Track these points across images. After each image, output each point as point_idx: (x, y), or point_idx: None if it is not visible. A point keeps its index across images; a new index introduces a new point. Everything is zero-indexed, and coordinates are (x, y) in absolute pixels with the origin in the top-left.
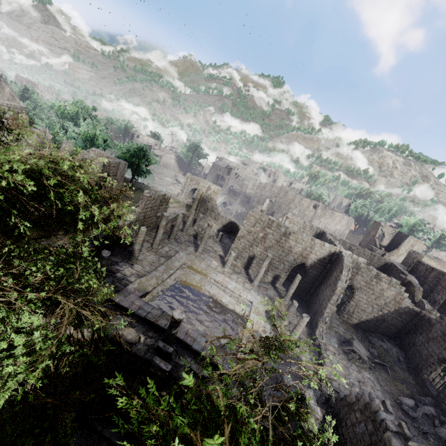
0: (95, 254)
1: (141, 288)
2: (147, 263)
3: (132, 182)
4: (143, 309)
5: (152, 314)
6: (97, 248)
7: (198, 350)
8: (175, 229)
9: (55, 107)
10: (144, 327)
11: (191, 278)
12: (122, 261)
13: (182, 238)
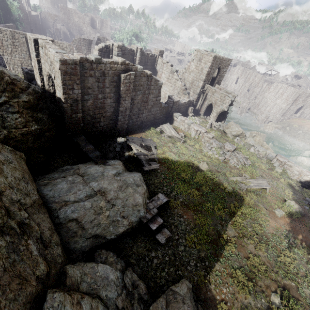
0: None
1: None
2: None
3: None
4: None
5: None
6: None
7: None
8: None
9: None
10: None
11: None
12: None
13: None
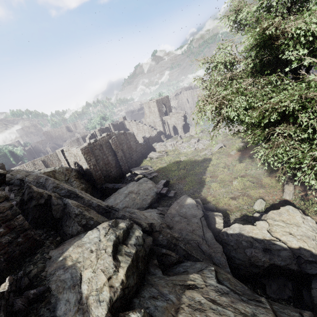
0: None
1: None
2: None
3: None
4: None
5: None
6: None
7: None
8: None
9: None
10: None
11: None
12: None
13: None
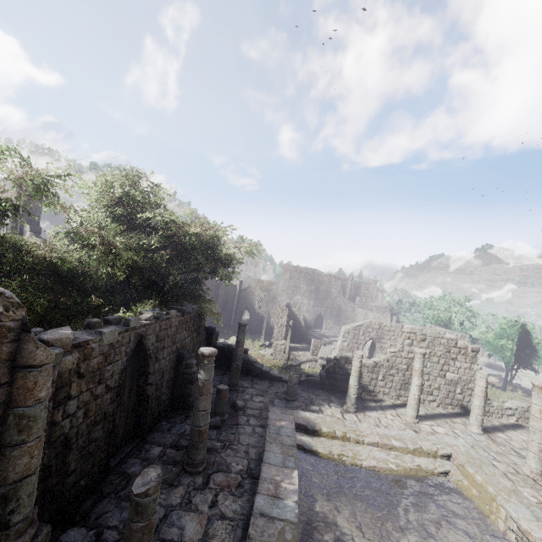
0: (321, 388)
1: (311, 420)
2: (372, 421)
3: (522, 388)
4: (278, 428)
5: (278, 436)
6: (322, 381)
7: (255, 504)
8: (473, 402)
9: (419, 304)
10: (256, 443)
11: (447, 485)
12: (339, 404)
13: (517, 442)
